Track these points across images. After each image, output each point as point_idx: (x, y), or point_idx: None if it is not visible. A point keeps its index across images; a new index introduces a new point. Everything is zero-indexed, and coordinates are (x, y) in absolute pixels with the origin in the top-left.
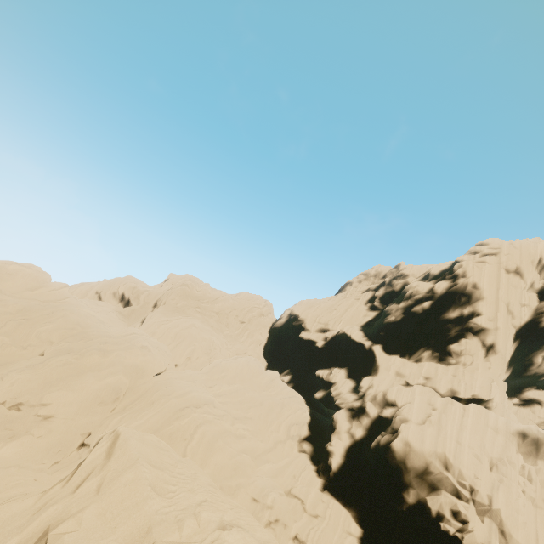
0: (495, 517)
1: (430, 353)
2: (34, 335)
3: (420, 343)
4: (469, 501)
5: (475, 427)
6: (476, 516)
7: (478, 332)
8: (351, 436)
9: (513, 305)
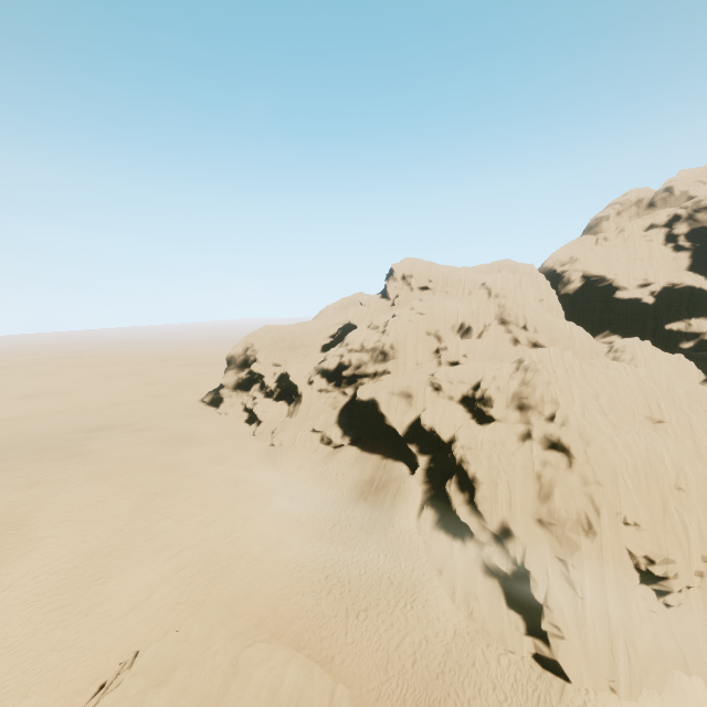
0: None
1: None
2: (640, 412)
3: None
4: None
5: None
6: None
7: None
8: None
9: None
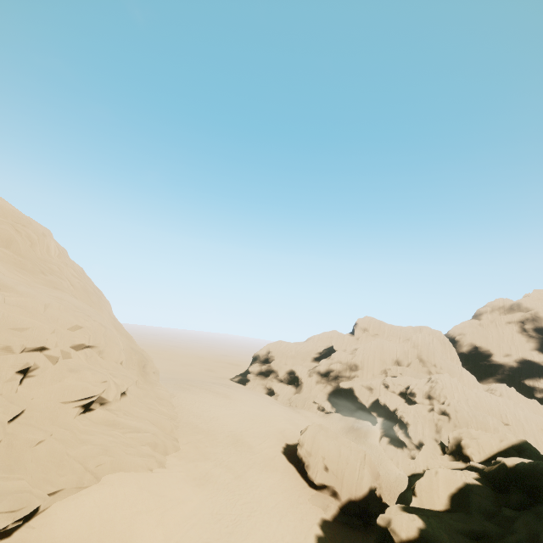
0: None
1: None
2: (494, 416)
3: None
4: None
5: None
6: None
7: None
8: None
9: None
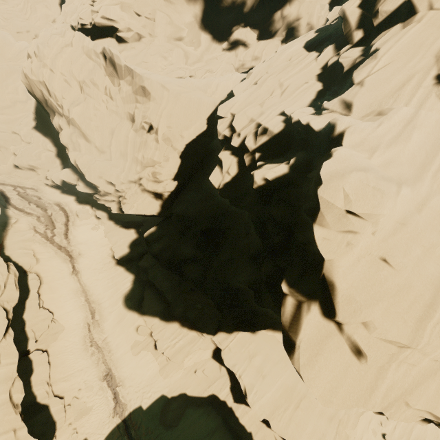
0: (75, 124)
1: None
2: None
3: None
4: (63, 117)
5: (72, 56)
6: (67, 125)
7: None
8: None
9: None
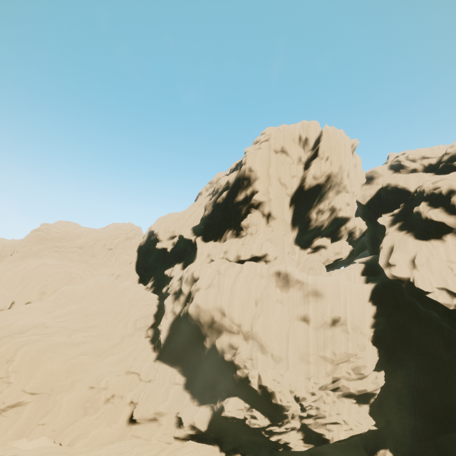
0: (255, 337)
1: (231, 232)
2: None
3: (226, 227)
4: (240, 333)
5: (246, 279)
6: (244, 341)
7: (258, 206)
8: (174, 313)
9: (284, 178)
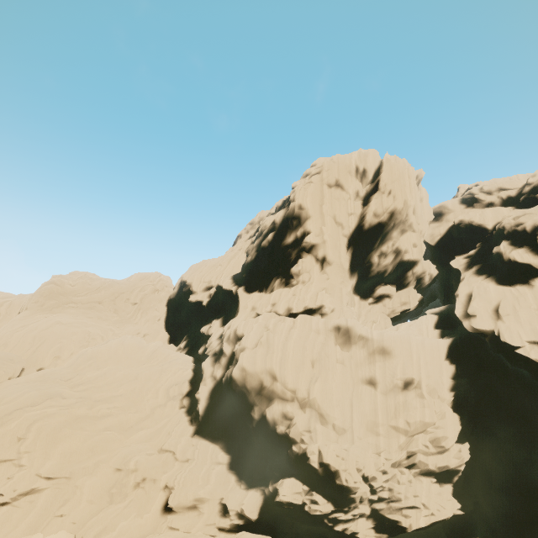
0: (313, 405)
1: (279, 280)
2: None
3: (273, 275)
4: (294, 400)
5: (300, 335)
6: (300, 410)
7: (310, 250)
8: (214, 379)
9: (340, 216)
